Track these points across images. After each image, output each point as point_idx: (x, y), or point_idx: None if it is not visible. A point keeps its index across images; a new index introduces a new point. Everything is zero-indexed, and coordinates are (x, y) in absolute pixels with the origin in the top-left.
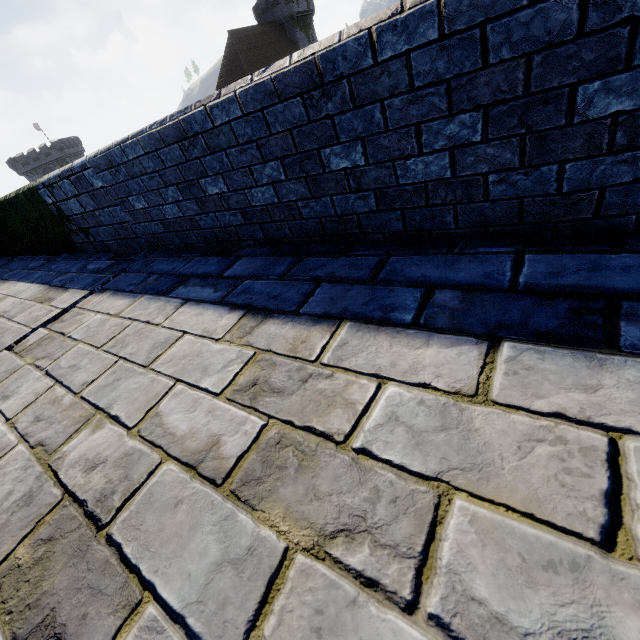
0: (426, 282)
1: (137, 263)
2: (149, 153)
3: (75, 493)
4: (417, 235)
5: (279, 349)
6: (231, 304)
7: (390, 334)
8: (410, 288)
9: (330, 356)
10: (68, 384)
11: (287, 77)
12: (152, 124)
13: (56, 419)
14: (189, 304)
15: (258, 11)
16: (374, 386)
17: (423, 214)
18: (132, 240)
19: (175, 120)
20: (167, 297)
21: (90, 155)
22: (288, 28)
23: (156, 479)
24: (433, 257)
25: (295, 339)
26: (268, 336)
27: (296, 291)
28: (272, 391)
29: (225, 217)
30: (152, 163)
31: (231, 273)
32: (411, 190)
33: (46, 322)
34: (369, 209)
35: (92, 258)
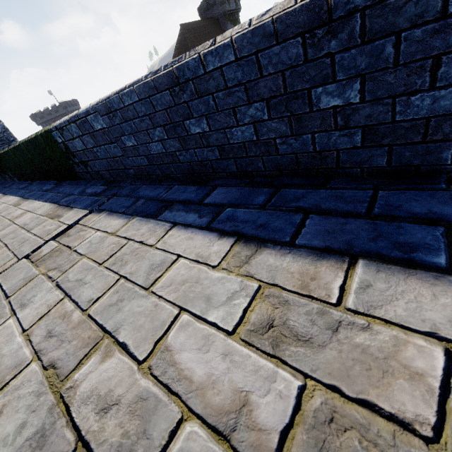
0: (434, 219)
1: (125, 189)
2: (142, 99)
3: (88, 440)
4: (401, 170)
5: (283, 282)
6: (216, 229)
7: (420, 278)
8: (420, 225)
9: (352, 299)
10: (75, 298)
11: (290, 17)
12: (147, 74)
13: (66, 335)
14: (176, 227)
15: (201, 10)
16: (431, 347)
17: (415, 150)
18: (121, 171)
19: (169, 69)
20: (155, 219)
21: (93, 103)
22: (222, 22)
23: (179, 443)
24: (431, 192)
25: (298, 272)
26: (265, 266)
27: (282, 221)
28: (290, 334)
29: (203, 153)
30: (144, 108)
31: (210, 200)
32: (407, 126)
33: (56, 235)
34: (352, 145)
35: (89, 184)
